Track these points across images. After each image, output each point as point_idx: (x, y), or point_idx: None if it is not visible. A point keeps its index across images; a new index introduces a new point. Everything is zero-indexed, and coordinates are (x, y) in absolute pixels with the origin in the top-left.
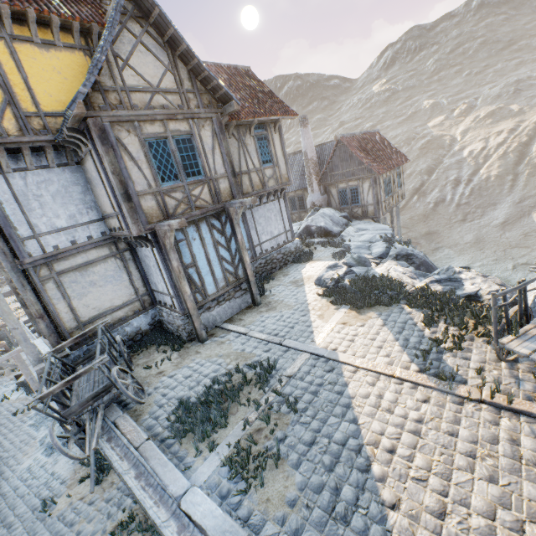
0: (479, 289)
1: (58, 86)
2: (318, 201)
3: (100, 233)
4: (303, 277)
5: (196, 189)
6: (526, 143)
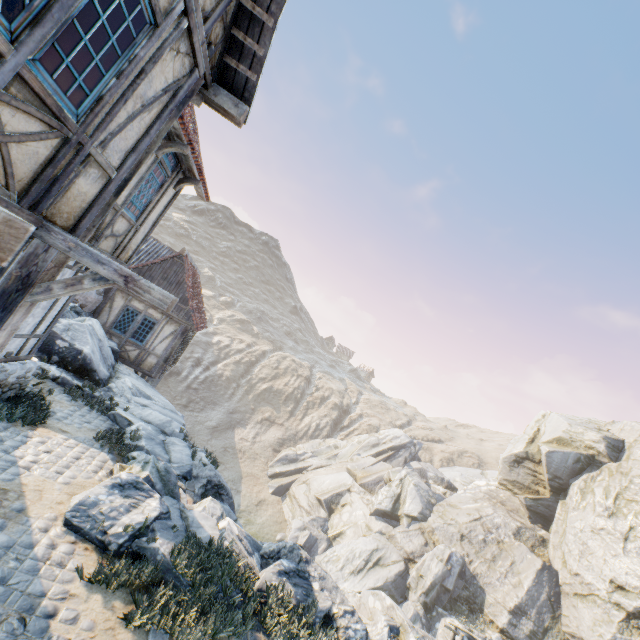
0: (333, 602)
1: None
2: (86, 297)
3: None
4: (24, 481)
5: (23, 114)
6: (253, 363)
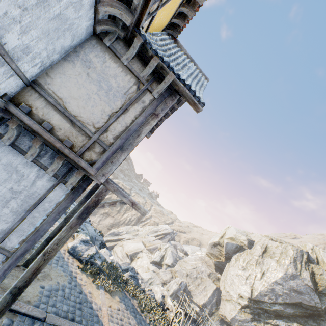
0: (145, 286)
1: (163, 15)
2: None
3: (4, 92)
4: None
5: None
6: None
